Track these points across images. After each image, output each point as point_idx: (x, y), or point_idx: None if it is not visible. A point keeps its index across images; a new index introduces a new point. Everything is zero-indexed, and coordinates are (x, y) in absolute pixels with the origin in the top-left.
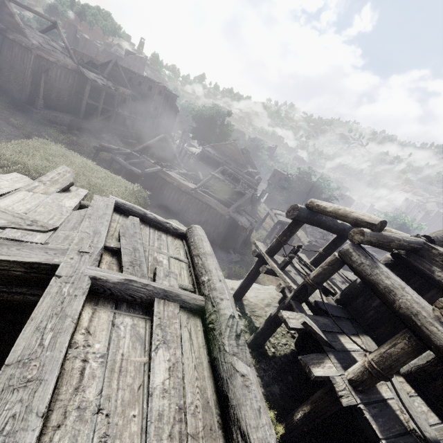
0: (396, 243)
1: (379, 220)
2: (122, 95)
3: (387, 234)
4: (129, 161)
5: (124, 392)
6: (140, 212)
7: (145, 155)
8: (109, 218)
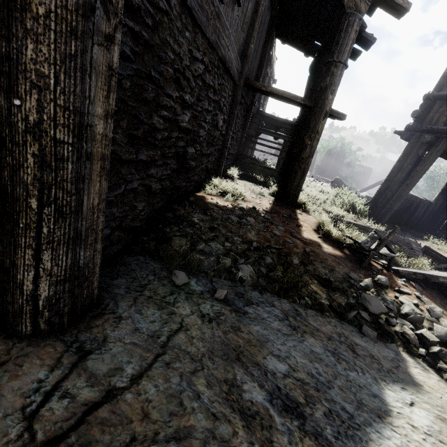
0: None
1: None
2: None
3: None
4: None
5: None
6: None
7: None
8: None
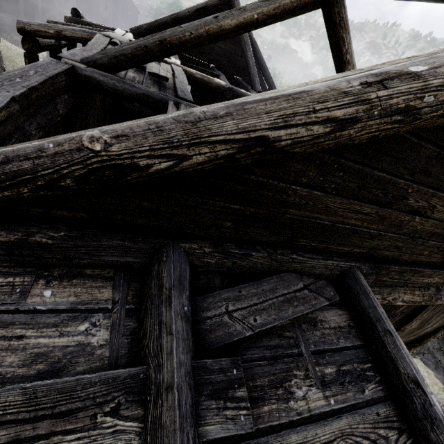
0: (94, 27)
1: (72, 8)
2: None
3: (85, 20)
4: None
5: None
6: None
7: None
8: None
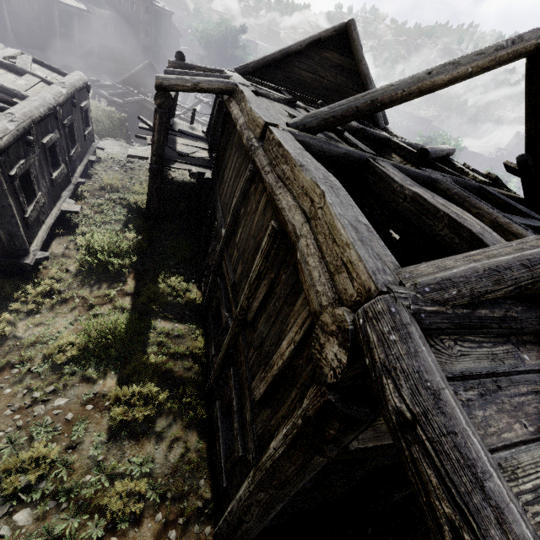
0: (199, 70)
1: (177, 51)
2: (101, 20)
3: (189, 63)
4: (110, 92)
5: (5, 80)
6: (39, 61)
7: (128, 86)
8: (13, 53)
